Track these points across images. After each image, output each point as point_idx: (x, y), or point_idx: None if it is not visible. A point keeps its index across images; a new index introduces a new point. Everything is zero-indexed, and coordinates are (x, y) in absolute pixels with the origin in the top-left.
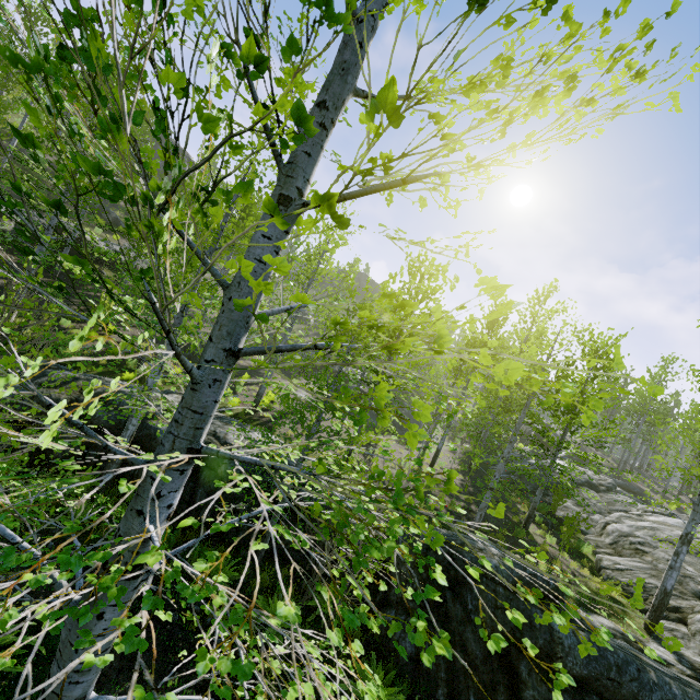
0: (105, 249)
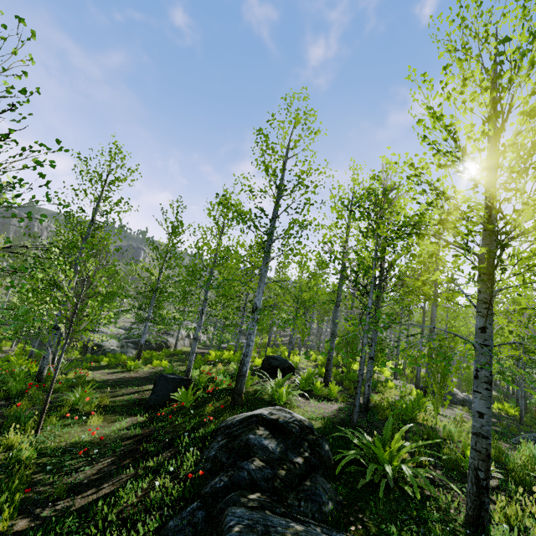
0: None
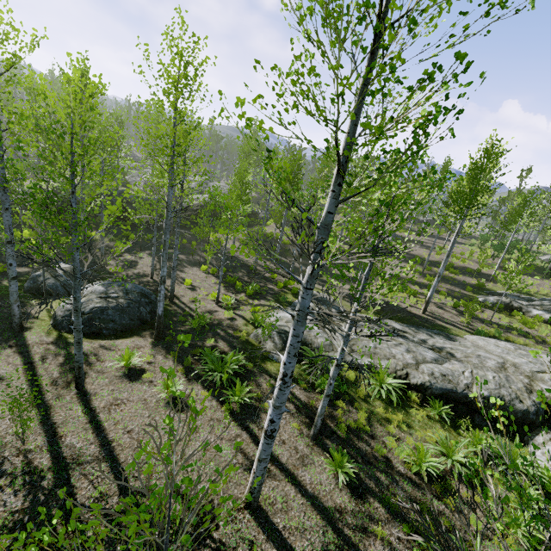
0: None
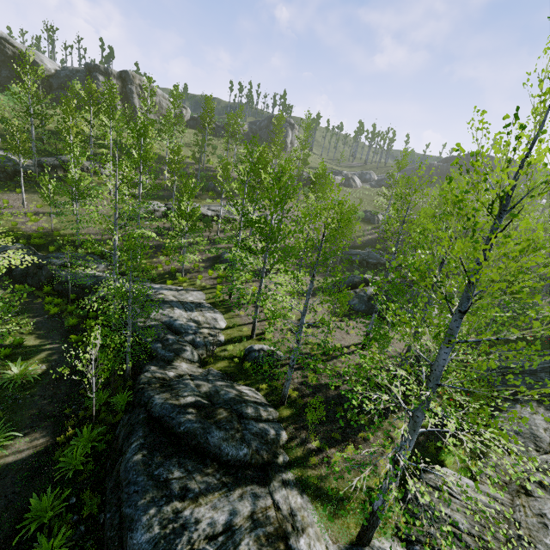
0: (202, 212)
